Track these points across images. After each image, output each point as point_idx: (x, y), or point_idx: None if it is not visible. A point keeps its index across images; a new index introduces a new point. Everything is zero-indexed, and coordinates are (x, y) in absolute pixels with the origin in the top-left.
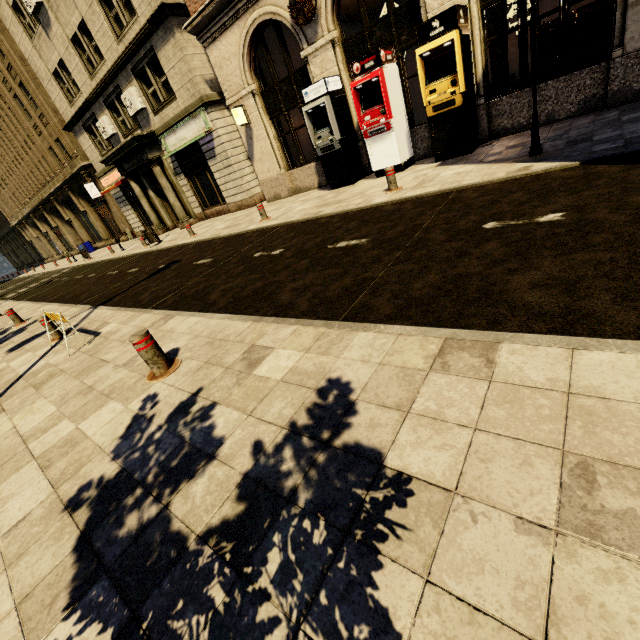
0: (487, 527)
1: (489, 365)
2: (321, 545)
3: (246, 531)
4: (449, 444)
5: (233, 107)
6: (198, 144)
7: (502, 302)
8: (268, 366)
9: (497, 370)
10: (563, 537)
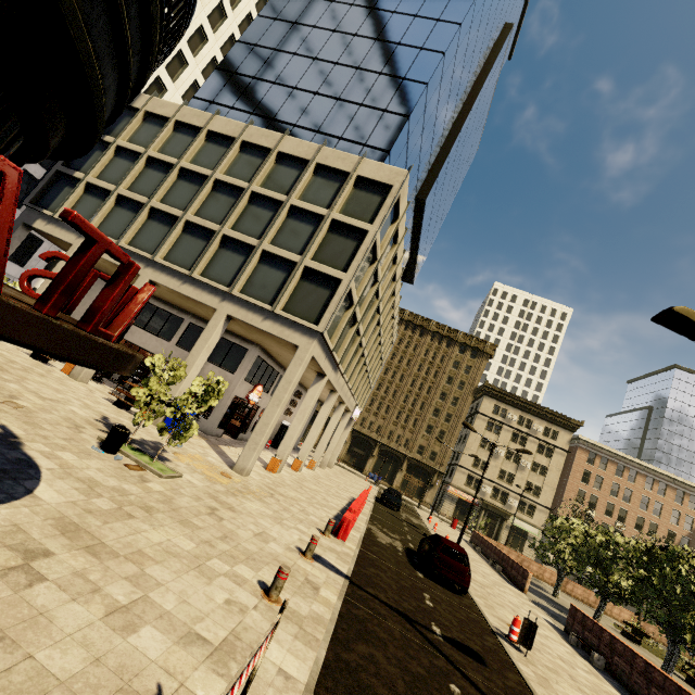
0: None
1: None
2: None
3: None
4: None
5: None
6: (526, 531)
7: None
8: None
9: None
10: None
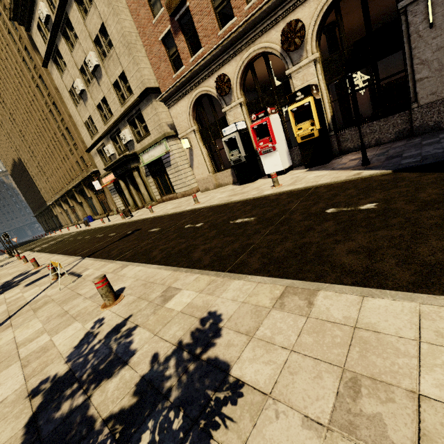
0: (284, 422)
1: (309, 306)
2: (177, 430)
3: (133, 417)
4: (273, 360)
5: (182, 139)
6: (161, 159)
7: (327, 262)
8: (175, 301)
9: (313, 309)
10: (331, 432)
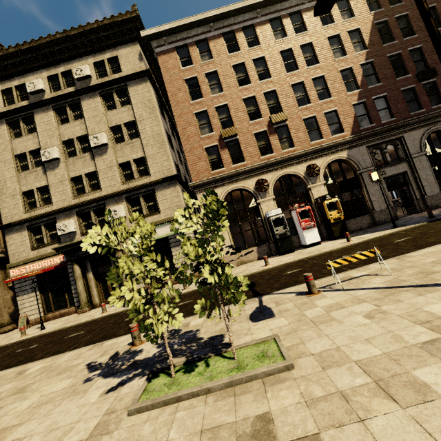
0: None
1: None
2: None
3: None
4: None
5: None
6: (164, 238)
7: None
8: None
9: None
10: None
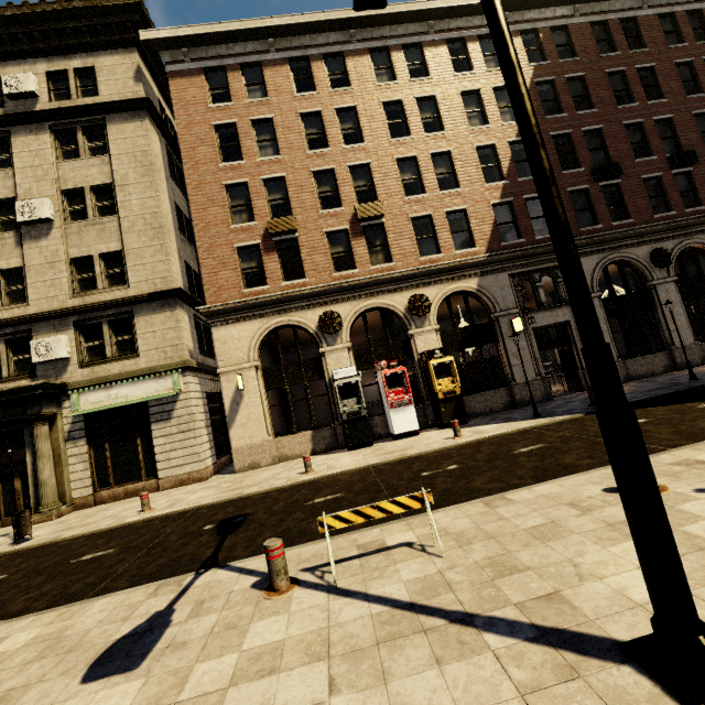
0: None
1: None
2: None
3: None
4: None
5: (237, 373)
6: (142, 404)
7: None
8: None
9: None
10: None
